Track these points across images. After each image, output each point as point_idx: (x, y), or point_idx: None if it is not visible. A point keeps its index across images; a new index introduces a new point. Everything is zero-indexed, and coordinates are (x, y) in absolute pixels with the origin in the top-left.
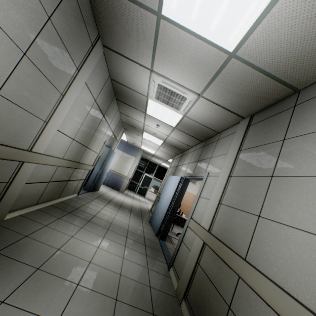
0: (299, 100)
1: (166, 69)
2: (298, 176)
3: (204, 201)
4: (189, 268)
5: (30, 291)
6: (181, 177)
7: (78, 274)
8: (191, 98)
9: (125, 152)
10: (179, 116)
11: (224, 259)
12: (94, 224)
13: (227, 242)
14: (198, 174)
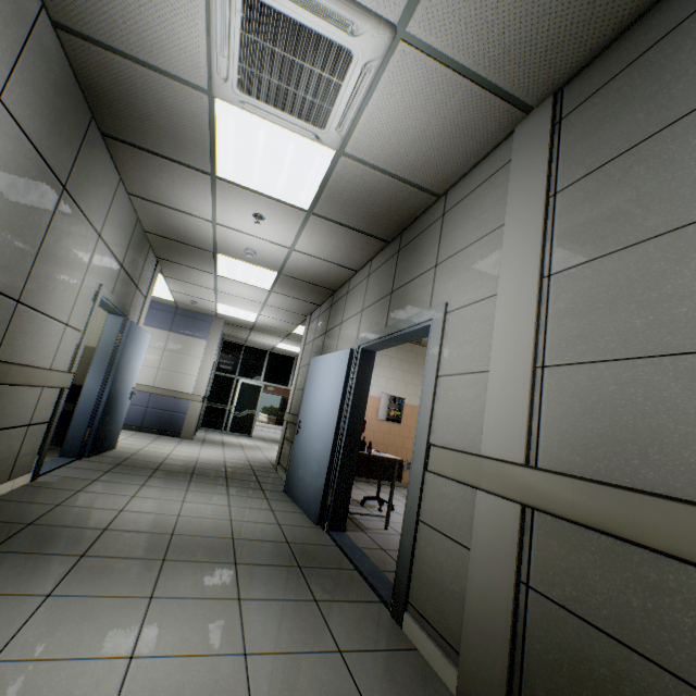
0: None
1: None
2: None
3: (463, 383)
4: (491, 608)
5: None
6: (353, 351)
7: None
8: (368, 53)
9: (175, 333)
10: (323, 160)
11: (686, 555)
12: (106, 560)
13: (647, 482)
14: (407, 322)
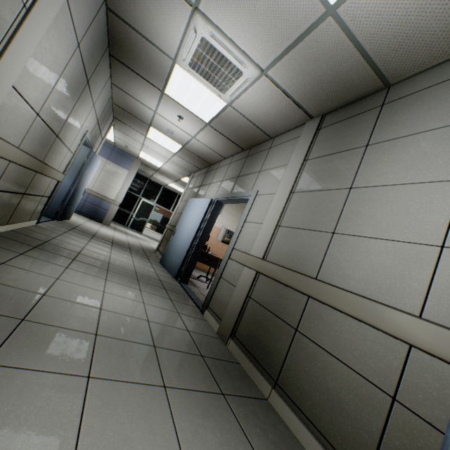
0: (389, 99)
1: (222, 11)
2: (383, 185)
3: (253, 226)
4: (236, 304)
5: (26, 347)
6: (212, 200)
7: (91, 323)
8: (249, 75)
9: (110, 161)
10: (220, 105)
11: (289, 285)
12: (84, 263)
13: (290, 266)
14: (240, 194)
